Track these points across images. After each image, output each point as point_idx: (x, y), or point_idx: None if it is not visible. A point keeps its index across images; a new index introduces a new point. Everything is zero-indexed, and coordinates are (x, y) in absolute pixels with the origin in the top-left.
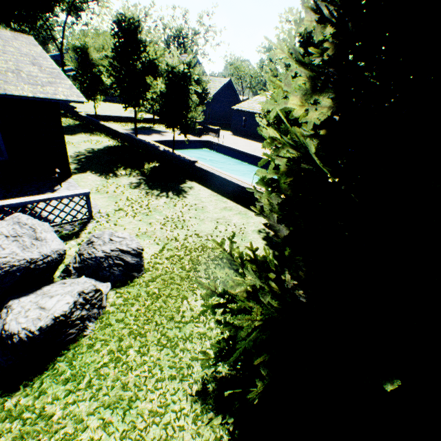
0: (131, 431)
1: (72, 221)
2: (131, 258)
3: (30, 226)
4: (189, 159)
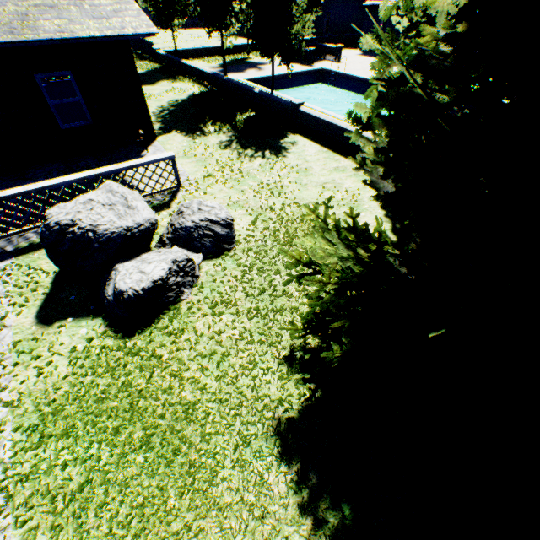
0: (224, 377)
1: (161, 191)
2: (220, 229)
3: (121, 194)
4: (292, 102)
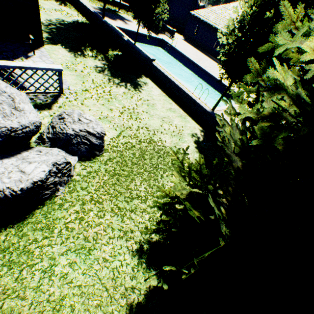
0: (89, 271)
1: (44, 92)
2: (95, 140)
3: (9, 95)
4: (148, 56)
